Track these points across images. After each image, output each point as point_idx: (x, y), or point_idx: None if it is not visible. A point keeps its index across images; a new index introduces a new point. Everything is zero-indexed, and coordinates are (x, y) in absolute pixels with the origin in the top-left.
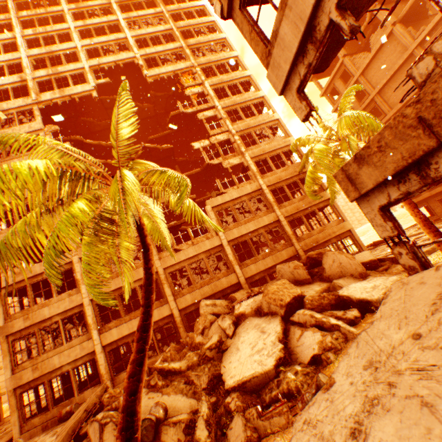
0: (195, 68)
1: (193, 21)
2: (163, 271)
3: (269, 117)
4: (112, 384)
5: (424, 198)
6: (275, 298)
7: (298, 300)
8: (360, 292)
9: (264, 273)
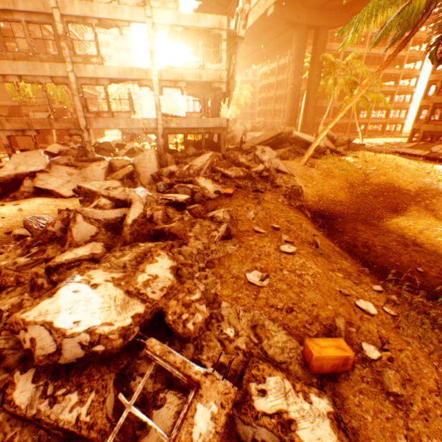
0: None
1: None
2: None
3: None
4: None
5: None
6: None
7: None
8: None
9: None
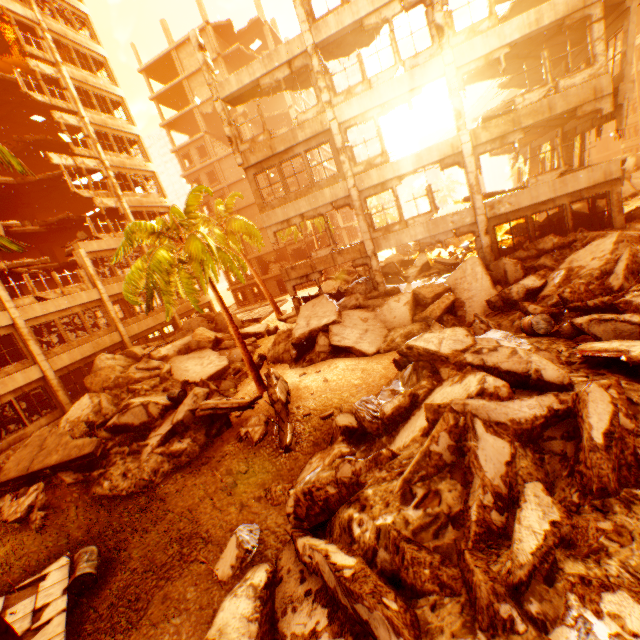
0: (44, 30)
1: None
2: (26, 324)
3: (147, 165)
4: None
5: (244, 286)
6: (205, 337)
7: (216, 339)
8: (254, 330)
9: (146, 333)
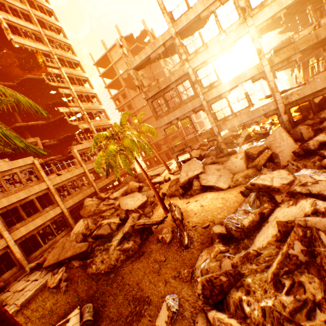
0: (53, 54)
1: (47, 17)
2: (53, 187)
3: (100, 106)
4: (28, 262)
5: (149, 158)
6: (134, 186)
7: (139, 186)
8: (158, 180)
9: (106, 186)
